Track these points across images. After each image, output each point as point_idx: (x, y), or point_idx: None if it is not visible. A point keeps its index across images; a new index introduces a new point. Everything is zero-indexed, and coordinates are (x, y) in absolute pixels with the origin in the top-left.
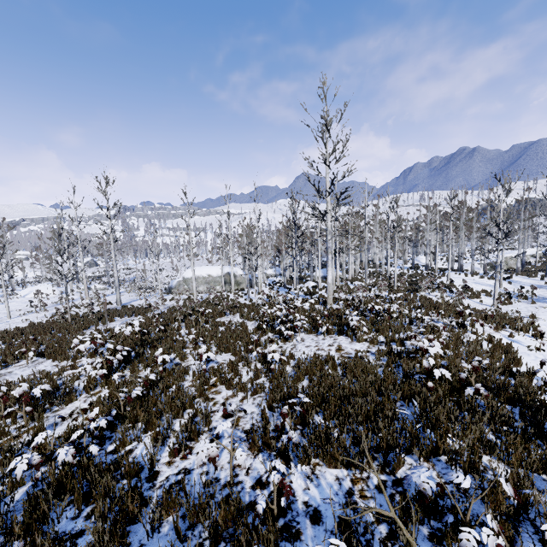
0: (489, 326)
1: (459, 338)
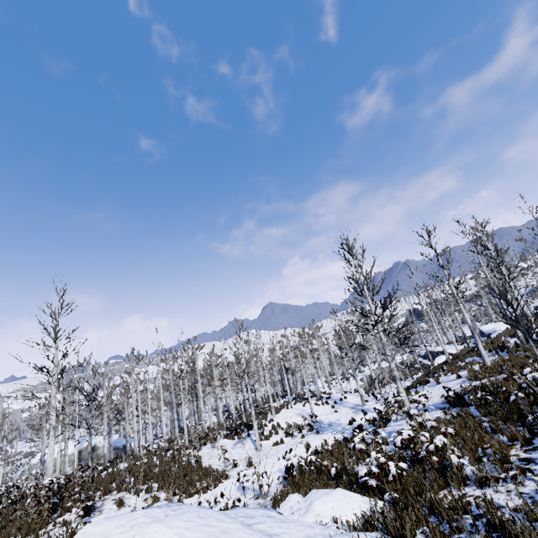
0: (77, 512)
1: None
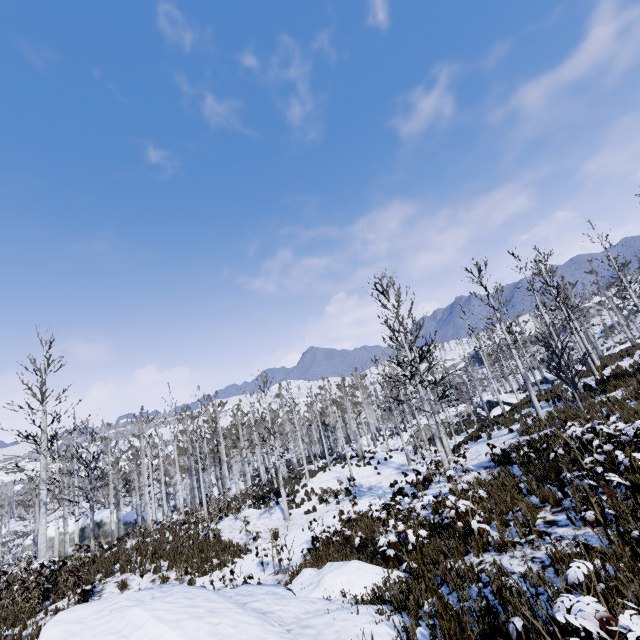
0: (71, 598)
1: (1, 633)
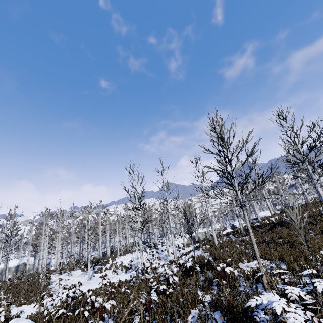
0: None
1: None
